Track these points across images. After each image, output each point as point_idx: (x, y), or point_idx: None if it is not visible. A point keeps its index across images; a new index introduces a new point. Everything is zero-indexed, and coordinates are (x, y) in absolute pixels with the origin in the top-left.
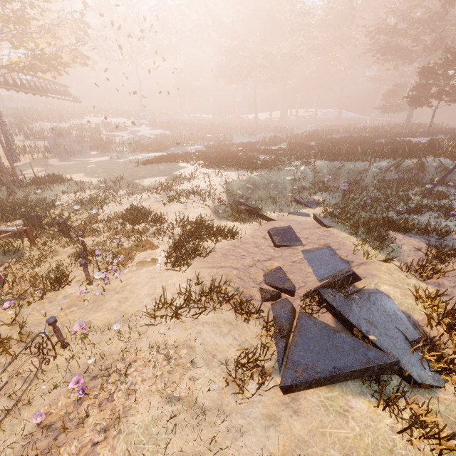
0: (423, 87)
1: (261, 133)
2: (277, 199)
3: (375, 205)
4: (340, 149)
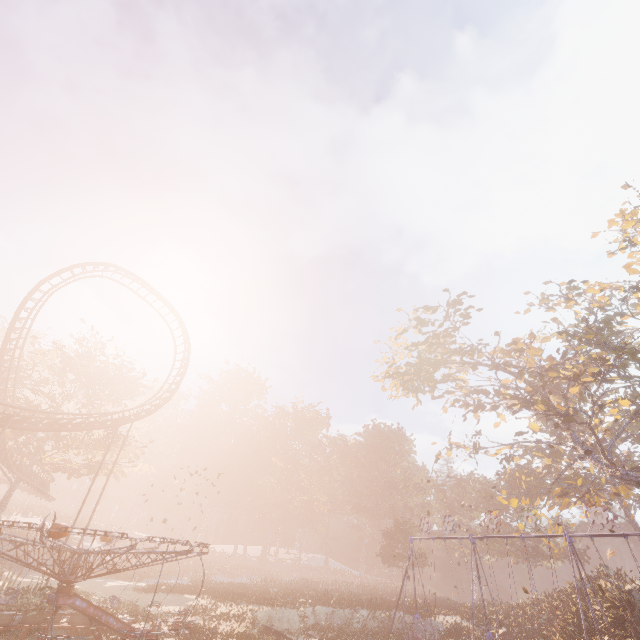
0: (389, 548)
1: (242, 574)
2: (290, 633)
3: (358, 636)
4: (332, 596)
